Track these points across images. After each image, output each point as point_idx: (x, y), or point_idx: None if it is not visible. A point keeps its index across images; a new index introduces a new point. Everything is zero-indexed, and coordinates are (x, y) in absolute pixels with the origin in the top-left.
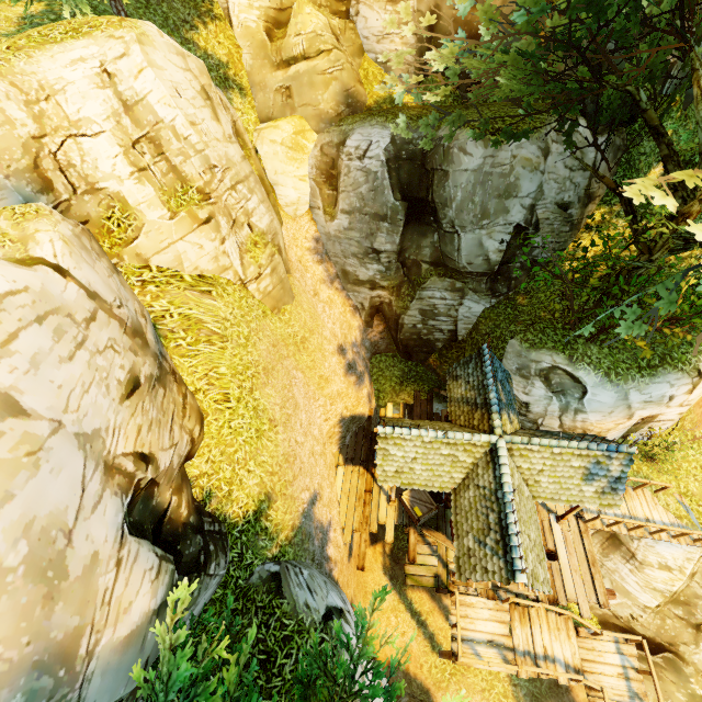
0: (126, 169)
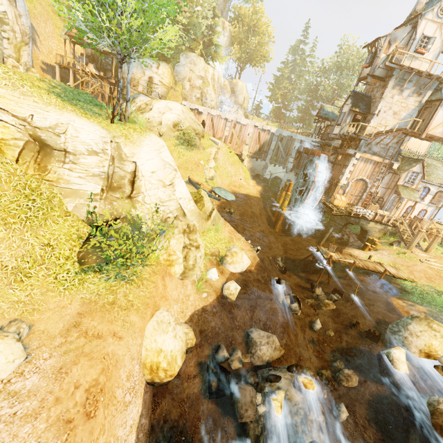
0: None
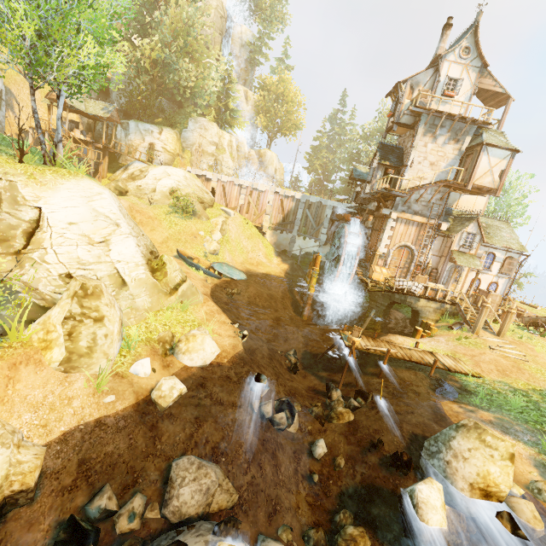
0: None
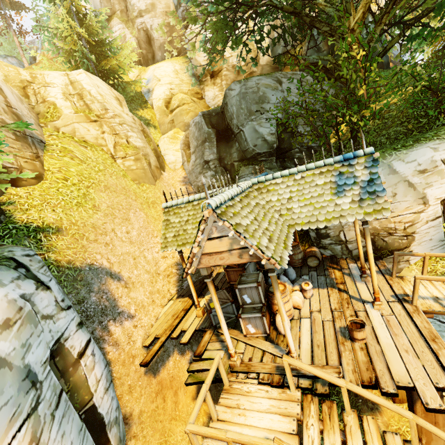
0: (61, 96)
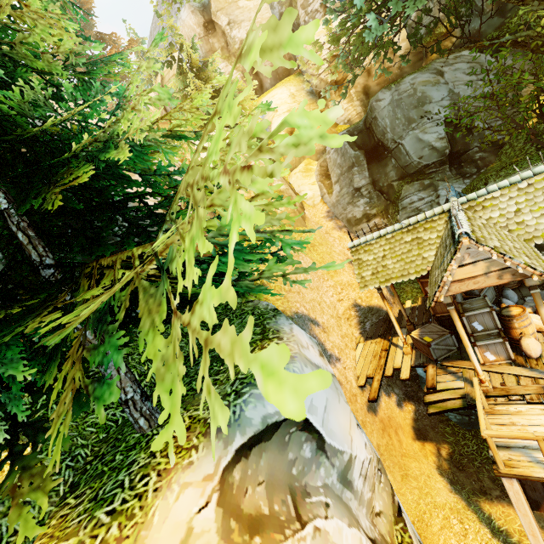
0: None
